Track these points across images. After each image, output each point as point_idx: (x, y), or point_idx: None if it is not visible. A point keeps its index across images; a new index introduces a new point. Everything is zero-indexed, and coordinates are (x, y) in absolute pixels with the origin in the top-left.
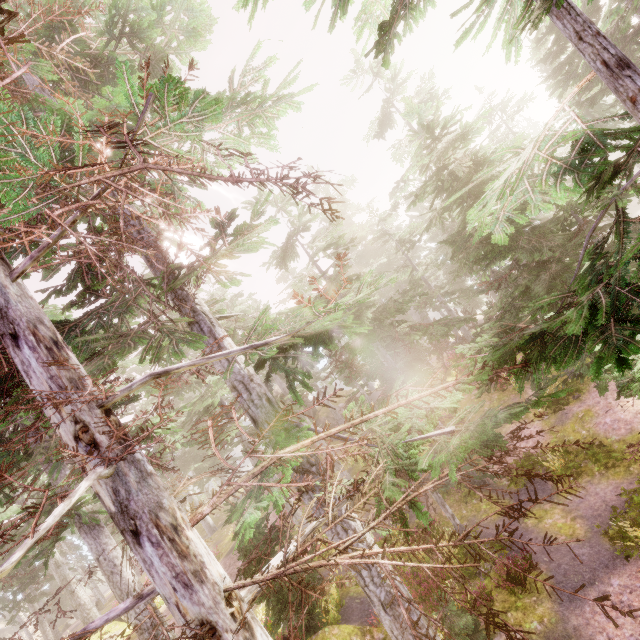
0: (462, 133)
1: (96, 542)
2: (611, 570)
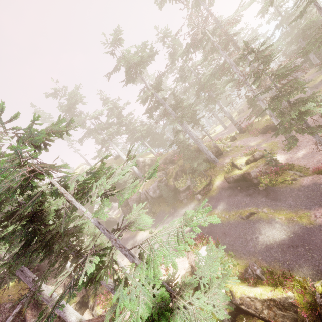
0: None
1: (219, 104)
2: None
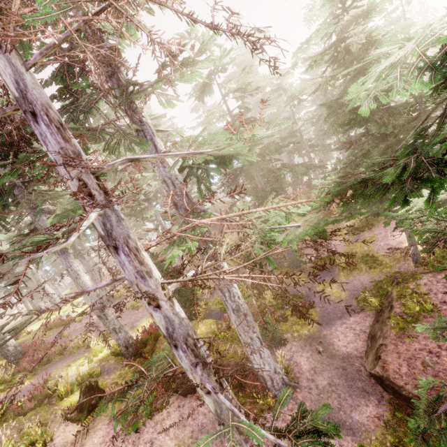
0: (367, 10)
1: (66, 260)
2: (352, 314)
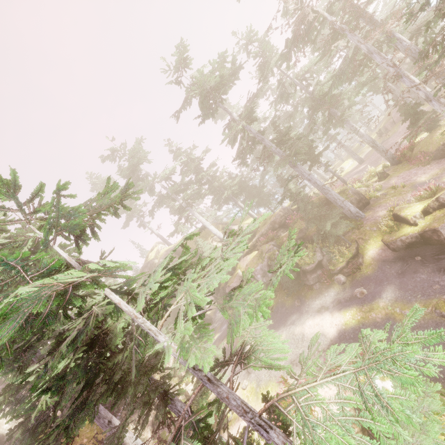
0: None
1: (349, 124)
2: None
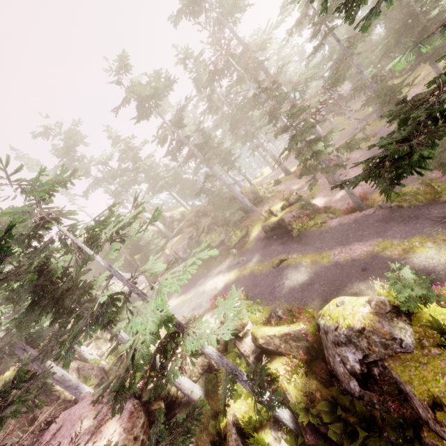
0: None
1: (258, 140)
2: None
